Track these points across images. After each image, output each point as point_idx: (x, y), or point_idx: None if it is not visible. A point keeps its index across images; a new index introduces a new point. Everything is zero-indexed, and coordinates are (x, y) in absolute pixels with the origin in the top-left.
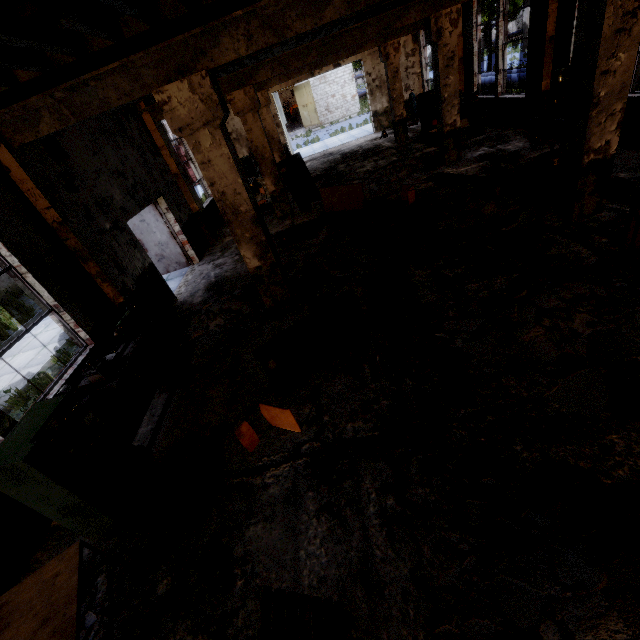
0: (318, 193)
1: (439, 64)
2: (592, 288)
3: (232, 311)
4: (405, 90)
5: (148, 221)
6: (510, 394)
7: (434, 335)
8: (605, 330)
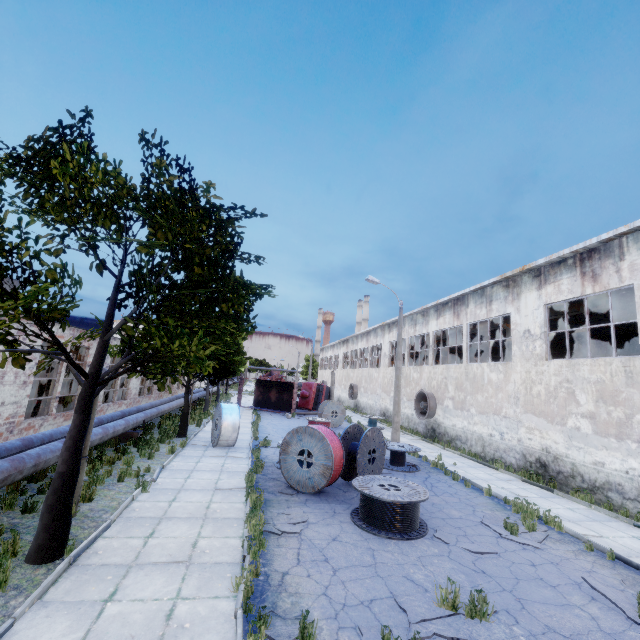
0: None
1: None
2: None
3: None
4: None
5: None
6: None
7: None
8: None
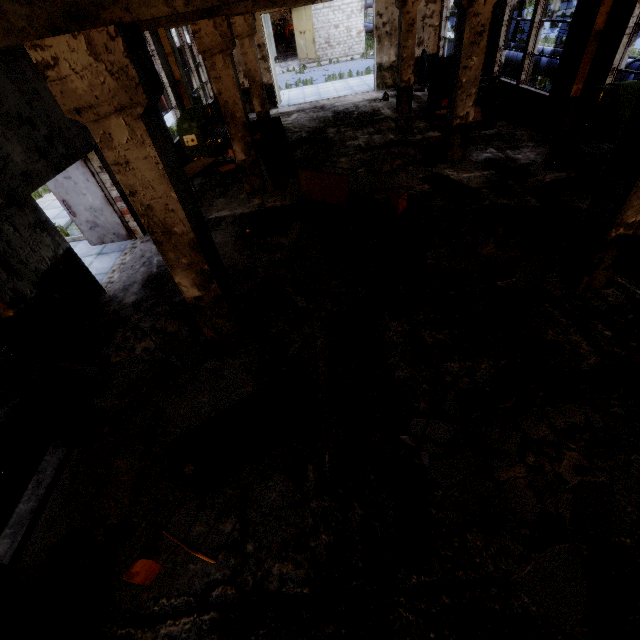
0: (297, 170)
1: (464, 38)
2: (588, 414)
3: (166, 333)
4: (418, 44)
5: (75, 179)
6: (474, 563)
7: (398, 436)
8: (595, 483)
